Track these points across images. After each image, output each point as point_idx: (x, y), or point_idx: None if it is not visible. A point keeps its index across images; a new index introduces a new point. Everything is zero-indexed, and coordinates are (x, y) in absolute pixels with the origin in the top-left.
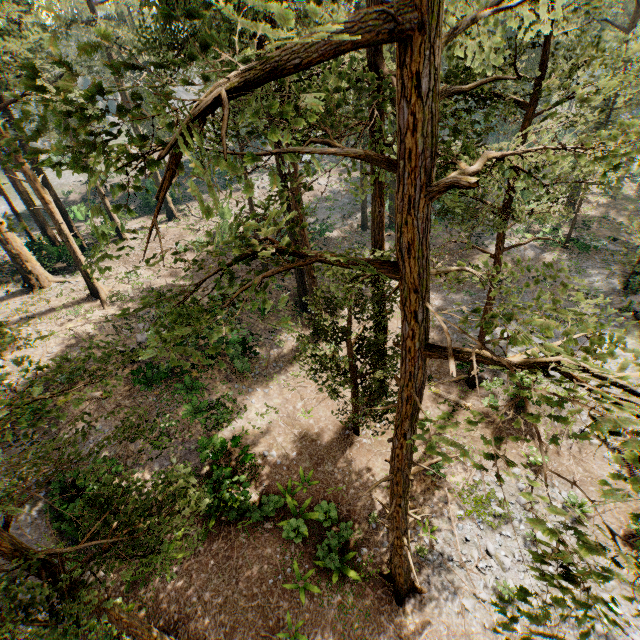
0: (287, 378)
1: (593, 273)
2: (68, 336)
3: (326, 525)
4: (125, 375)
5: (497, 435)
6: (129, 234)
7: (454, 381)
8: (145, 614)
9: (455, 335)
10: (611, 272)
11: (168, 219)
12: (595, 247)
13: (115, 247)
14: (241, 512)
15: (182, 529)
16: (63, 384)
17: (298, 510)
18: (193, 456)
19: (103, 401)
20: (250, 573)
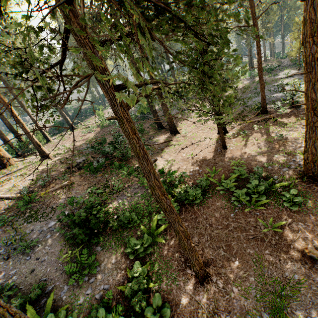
0: (169, 150)
1: (281, 73)
2: (35, 173)
3: (243, 177)
4: (78, 174)
5: (297, 117)
6: (52, 140)
7: (255, 116)
8: (159, 269)
9: (240, 107)
10: (288, 70)
11: (71, 130)
12: (274, 67)
13: (47, 144)
14: (187, 194)
15: (155, 215)
16: (41, 188)
17: (220, 183)
18: (139, 190)
19: (70, 186)
20: (215, 218)
